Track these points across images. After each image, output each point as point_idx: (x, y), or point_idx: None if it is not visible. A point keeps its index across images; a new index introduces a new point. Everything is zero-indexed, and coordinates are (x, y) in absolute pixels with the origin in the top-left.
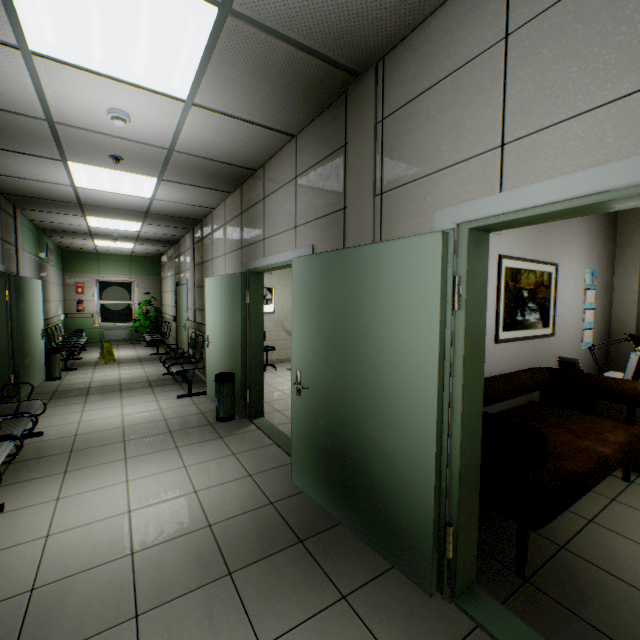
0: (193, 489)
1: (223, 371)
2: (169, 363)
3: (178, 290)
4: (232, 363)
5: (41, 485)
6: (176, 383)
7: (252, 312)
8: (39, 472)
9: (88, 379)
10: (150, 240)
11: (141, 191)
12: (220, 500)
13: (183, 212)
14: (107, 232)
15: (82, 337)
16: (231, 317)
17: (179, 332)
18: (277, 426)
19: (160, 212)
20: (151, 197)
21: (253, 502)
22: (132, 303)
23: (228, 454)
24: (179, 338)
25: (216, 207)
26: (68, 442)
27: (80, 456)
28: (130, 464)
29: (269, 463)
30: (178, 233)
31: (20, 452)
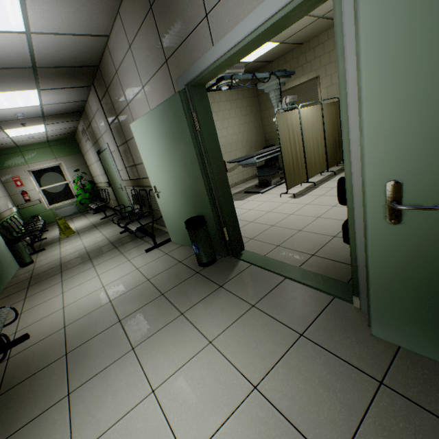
0: (248, 383)
1: (185, 216)
2: (124, 223)
3: (102, 158)
4: (196, 206)
5: (42, 432)
6: (136, 238)
7: (206, 140)
8: (35, 404)
9: (57, 256)
10: (56, 116)
11: (5, 16)
12: (303, 398)
13: (74, 55)
14: (9, 115)
15: (39, 221)
16: (180, 155)
17: (117, 194)
18: (267, 256)
19: (48, 62)
20: (25, 30)
21: (353, 389)
22: (68, 182)
23: (247, 308)
24: (119, 199)
25: (110, 33)
26: (58, 340)
27: (78, 360)
28: (142, 357)
29: (306, 308)
30: (79, 97)
31: (7, 372)
